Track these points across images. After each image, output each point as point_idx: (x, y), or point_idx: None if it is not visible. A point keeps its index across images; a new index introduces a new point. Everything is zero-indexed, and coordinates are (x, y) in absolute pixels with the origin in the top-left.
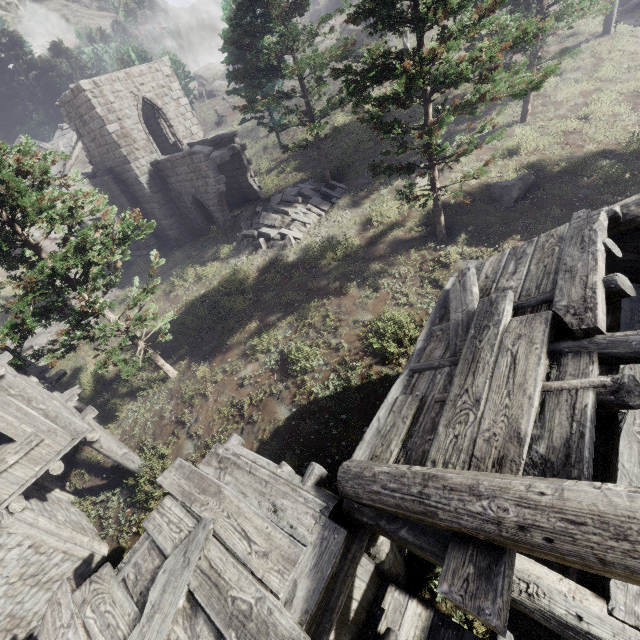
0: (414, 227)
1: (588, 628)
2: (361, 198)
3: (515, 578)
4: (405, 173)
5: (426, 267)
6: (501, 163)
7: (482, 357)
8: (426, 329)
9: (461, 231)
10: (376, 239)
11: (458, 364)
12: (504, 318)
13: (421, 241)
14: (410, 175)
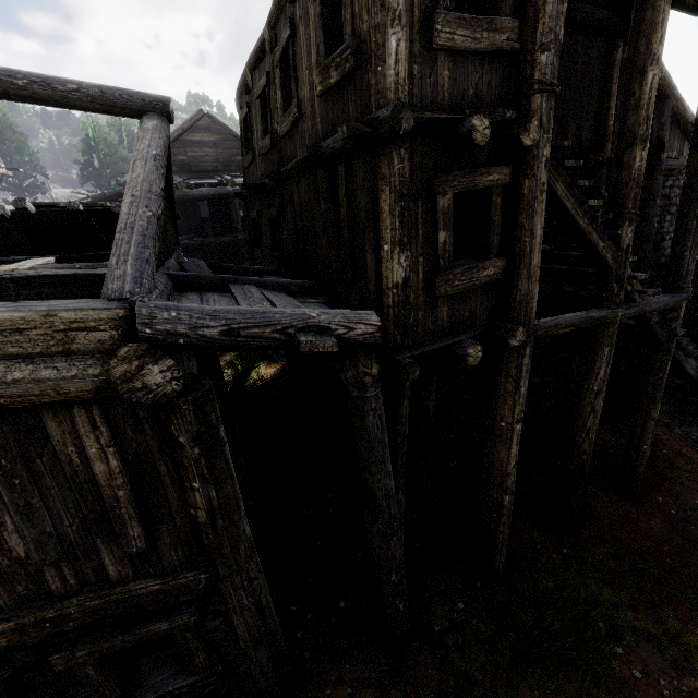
0: None
1: None
2: None
3: None
4: None
5: None
6: None
7: None
8: None
9: None
10: None
11: None
12: None
13: None
14: None
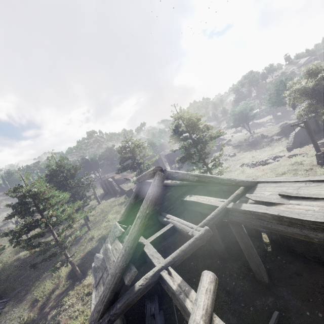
0: (65, 283)
1: (155, 271)
2: (22, 296)
3: (143, 279)
4: (52, 259)
5: (80, 292)
6: (90, 243)
7: (110, 256)
8: (93, 277)
9: (88, 269)
10: (44, 304)
11: (106, 263)
12: (110, 247)
13: (72, 285)
14: (50, 268)
